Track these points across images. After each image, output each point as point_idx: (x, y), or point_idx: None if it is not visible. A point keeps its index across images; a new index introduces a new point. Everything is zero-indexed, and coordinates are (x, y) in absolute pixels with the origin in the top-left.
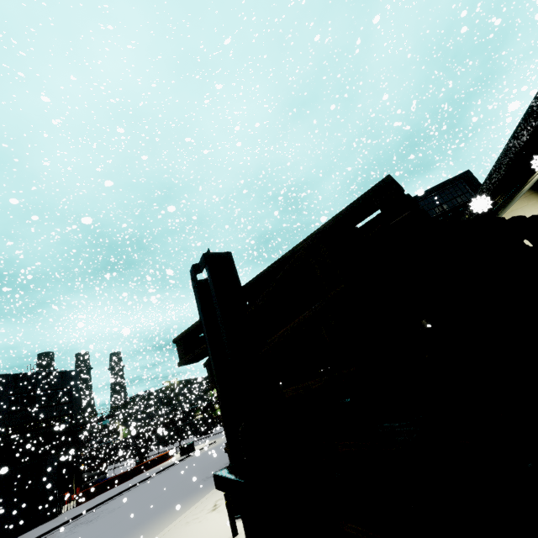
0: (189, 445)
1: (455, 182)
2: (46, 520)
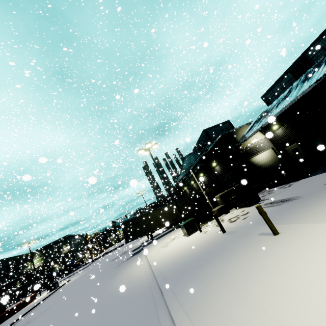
0: (55, 282)
1: (226, 123)
2: None
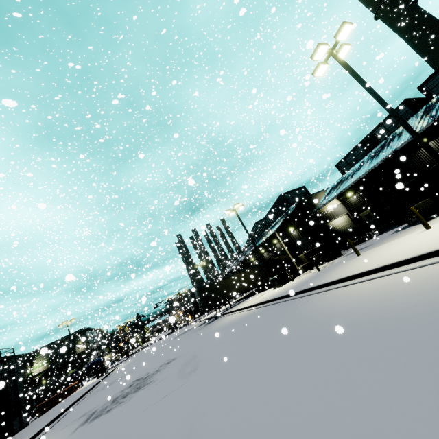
0: (105, 367)
1: (301, 188)
2: (23, 426)
